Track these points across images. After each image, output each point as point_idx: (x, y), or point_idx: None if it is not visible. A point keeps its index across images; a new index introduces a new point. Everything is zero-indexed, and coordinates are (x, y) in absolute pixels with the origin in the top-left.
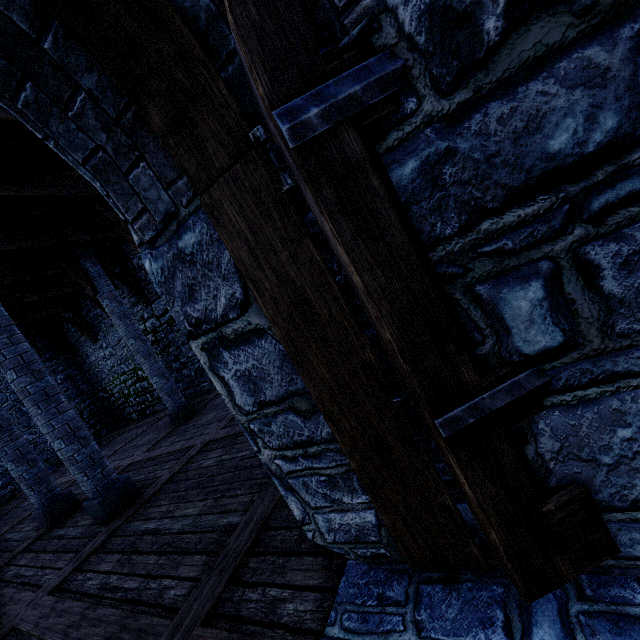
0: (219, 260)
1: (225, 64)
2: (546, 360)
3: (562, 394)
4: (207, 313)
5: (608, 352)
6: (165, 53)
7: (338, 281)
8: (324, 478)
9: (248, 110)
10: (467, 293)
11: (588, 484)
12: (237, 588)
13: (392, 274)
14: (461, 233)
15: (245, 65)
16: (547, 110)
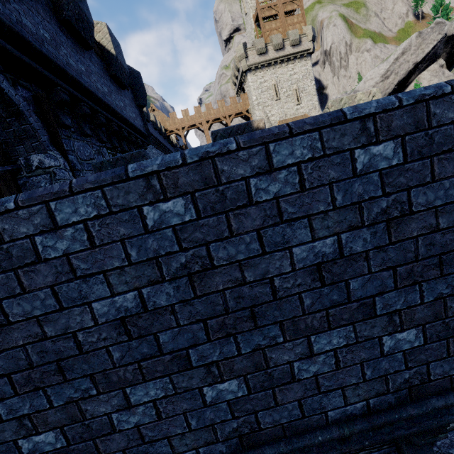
0: None
1: None
2: None
3: None
4: None
5: None
6: None
7: None
8: None
9: None
10: None
11: None
12: None
13: None
14: None
15: None
16: (41, 180)
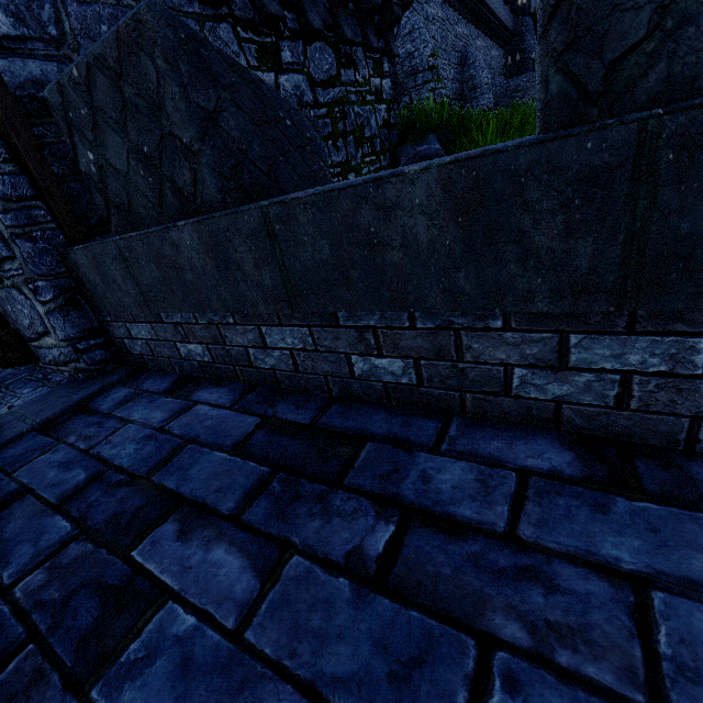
0: None
1: None
2: None
3: None
4: None
5: None
6: None
7: None
8: None
9: None
10: None
11: (18, 328)
12: None
13: None
14: None
15: None
16: None
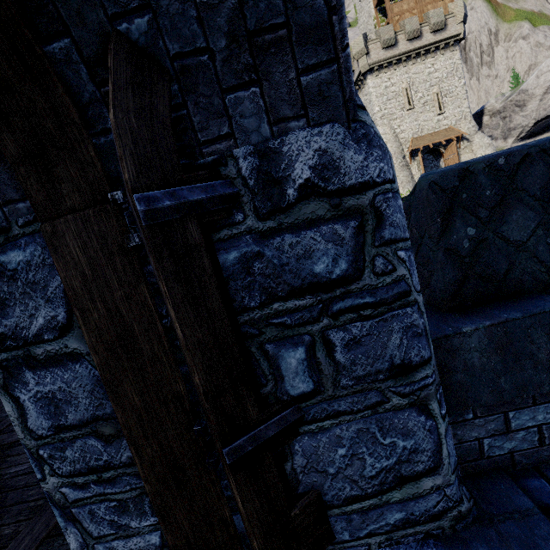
0: (47, 283)
1: (99, 134)
2: (303, 400)
3: (310, 424)
4: (17, 330)
5: (336, 397)
6: (39, 104)
7: (164, 323)
8: (115, 503)
9: (112, 173)
10: (260, 348)
11: (321, 489)
12: None
13: (208, 331)
14: (261, 307)
15: (117, 150)
16: (315, 249)
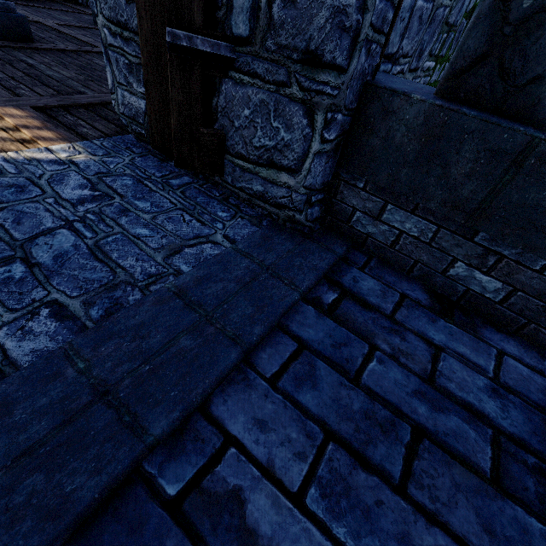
0: None
1: None
2: (238, 44)
3: (236, 73)
4: None
5: (259, 57)
6: None
7: None
8: (127, 62)
9: None
10: None
11: (227, 134)
12: (64, 111)
13: None
14: None
15: None
16: None
